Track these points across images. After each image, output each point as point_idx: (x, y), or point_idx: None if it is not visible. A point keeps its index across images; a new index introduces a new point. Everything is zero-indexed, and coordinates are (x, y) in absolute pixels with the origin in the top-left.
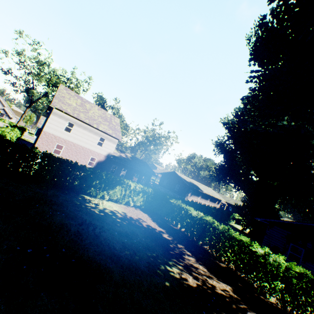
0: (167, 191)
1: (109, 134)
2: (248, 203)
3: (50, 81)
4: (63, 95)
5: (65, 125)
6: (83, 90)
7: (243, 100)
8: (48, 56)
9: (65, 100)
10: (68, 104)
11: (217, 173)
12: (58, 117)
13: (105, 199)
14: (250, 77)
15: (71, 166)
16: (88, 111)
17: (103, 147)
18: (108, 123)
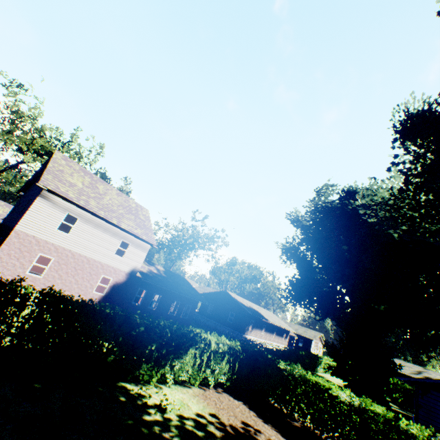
0: (218, 326)
1: (137, 235)
2: (348, 341)
3: (31, 144)
4: (61, 169)
5: (60, 220)
6: (85, 162)
7: (318, 191)
8: (35, 106)
9: (63, 176)
10: (69, 183)
11: (291, 292)
12: (50, 204)
13: (167, 384)
14: (393, 163)
15: (105, 317)
16: (102, 196)
17: (125, 258)
18: (133, 216)
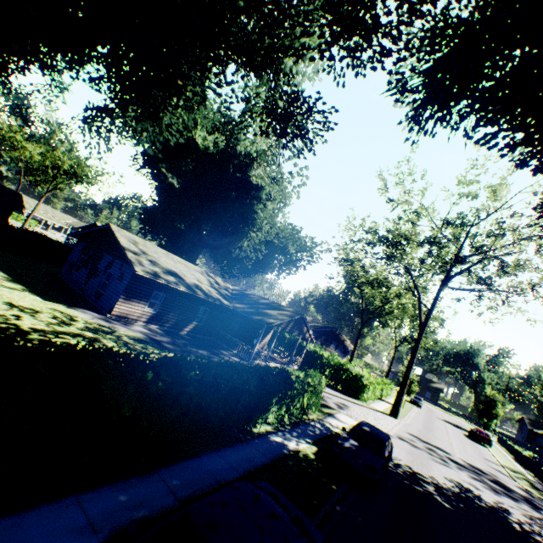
0: None
1: None
2: None
3: None
4: None
5: None
6: None
7: None
8: None
9: None
10: None
11: None
12: None
13: None
14: None
15: None
16: None
17: None
18: None
